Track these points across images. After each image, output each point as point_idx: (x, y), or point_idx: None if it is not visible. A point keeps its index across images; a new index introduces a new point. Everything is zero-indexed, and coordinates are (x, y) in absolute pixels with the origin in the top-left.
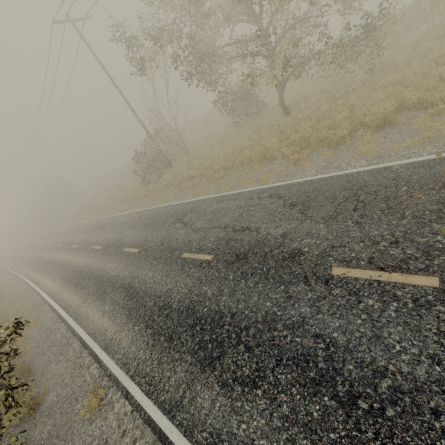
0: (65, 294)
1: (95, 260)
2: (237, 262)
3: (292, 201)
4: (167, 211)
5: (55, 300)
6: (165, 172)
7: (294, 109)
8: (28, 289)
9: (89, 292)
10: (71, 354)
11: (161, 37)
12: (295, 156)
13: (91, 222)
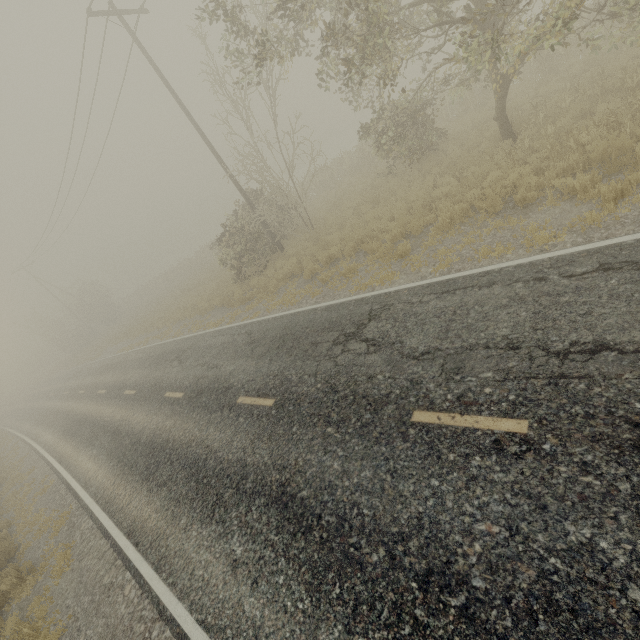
0: (125, 495)
1: (177, 421)
2: None
3: None
4: (311, 321)
5: (105, 506)
6: (274, 258)
7: (526, 124)
8: (49, 474)
9: (179, 497)
10: None
11: None
12: (612, 187)
13: (151, 348)
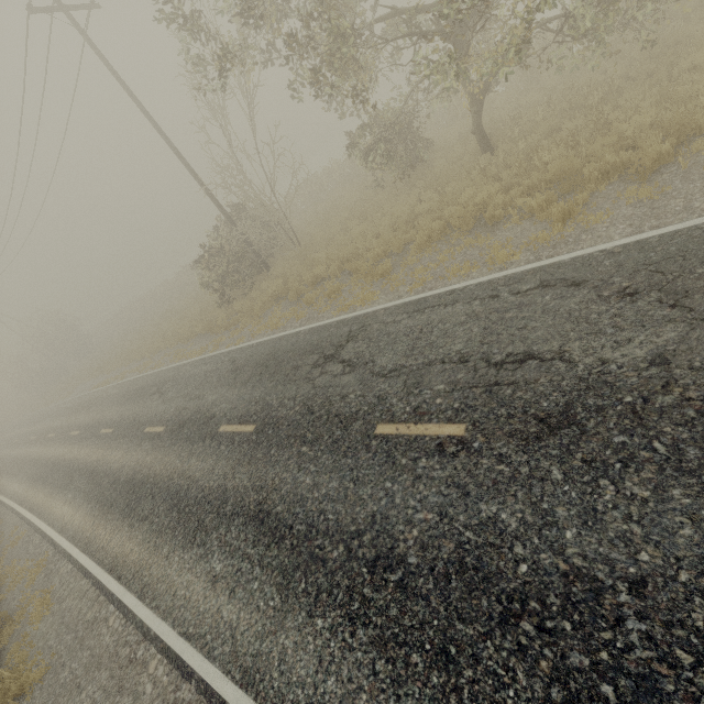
0: (105, 534)
1: (158, 455)
2: (552, 435)
3: (619, 286)
4: (293, 345)
5: (85, 548)
6: (260, 279)
7: (503, 138)
8: (19, 525)
9: (161, 528)
10: (151, 693)
11: (257, 7)
12: (561, 207)
13: (129, 382)
